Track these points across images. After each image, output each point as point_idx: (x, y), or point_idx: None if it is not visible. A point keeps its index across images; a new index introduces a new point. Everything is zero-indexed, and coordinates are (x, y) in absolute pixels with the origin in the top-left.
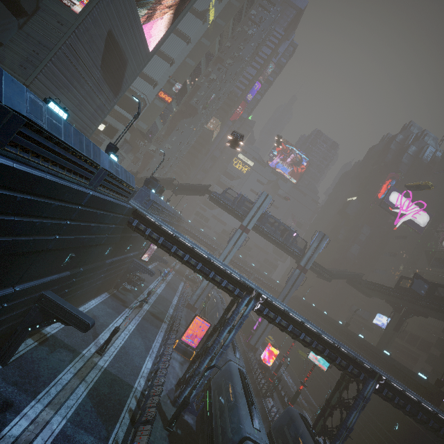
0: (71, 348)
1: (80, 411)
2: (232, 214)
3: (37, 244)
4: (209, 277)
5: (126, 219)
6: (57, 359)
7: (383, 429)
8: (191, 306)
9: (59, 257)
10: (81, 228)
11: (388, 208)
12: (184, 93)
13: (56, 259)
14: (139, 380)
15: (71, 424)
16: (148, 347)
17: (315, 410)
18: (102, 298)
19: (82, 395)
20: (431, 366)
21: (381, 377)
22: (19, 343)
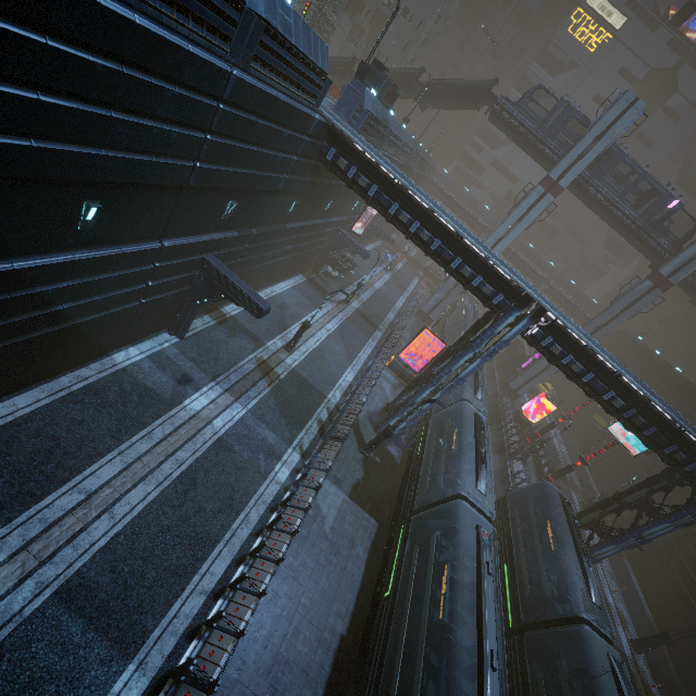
0: (253, 336)
1: (262, 405)
2: (532, 153)
3: (168, 173)
4: (450, 268)
5: (316, 147)
6: (238, 345)
7: None
8: (424, 316)
9: (213, 204)
10: (235, 153)
11: None
12: None
13: (210, 207)
14: (335, 392)
15: (252, 415)
16: (351, 357)
17: (592, 495)
18: (295, 282)
19: (265, 390)
20: None
21: None
22: (191, 317)
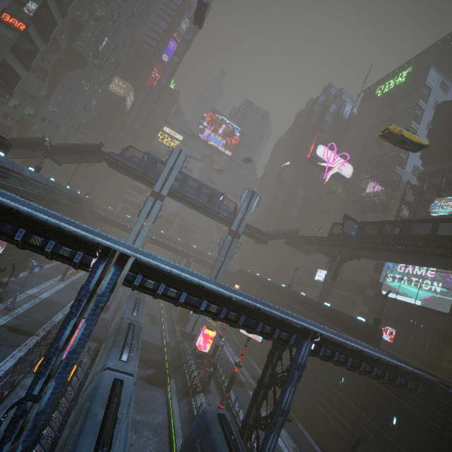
0: None
1: None
2: (142, 181)
3: None
4: (16, 241)
5: None
6: None
7: (330, 386)
8: None
9: None
10: None
11: (316, 163)
12: (52, 24)
13: None
14: None
15: None
16: None
17: None
18: None
19: None
20: (368, 307)
21: (316, 334)
22: None
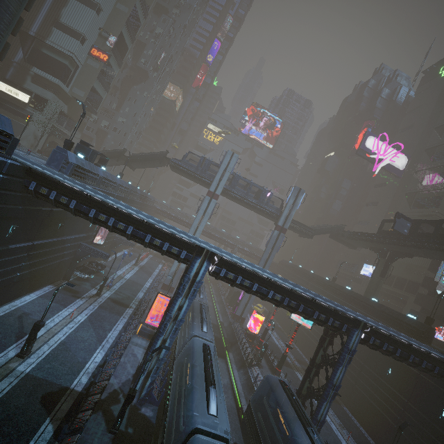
0: None
1: None
2: (199, 182)
3: None
4: (145, 242)
5: (18, 182)
6: None
7: (376, 376)
8: (167, 287)
9: None
10: None
11: (365, 155)
12: (125, 50)
13: None
14: (80, 378)
15: None
16: (102, 338)
17: None
18: (42, 292)
19: None
20: (420, 306)
21: (366, 325)
22: None
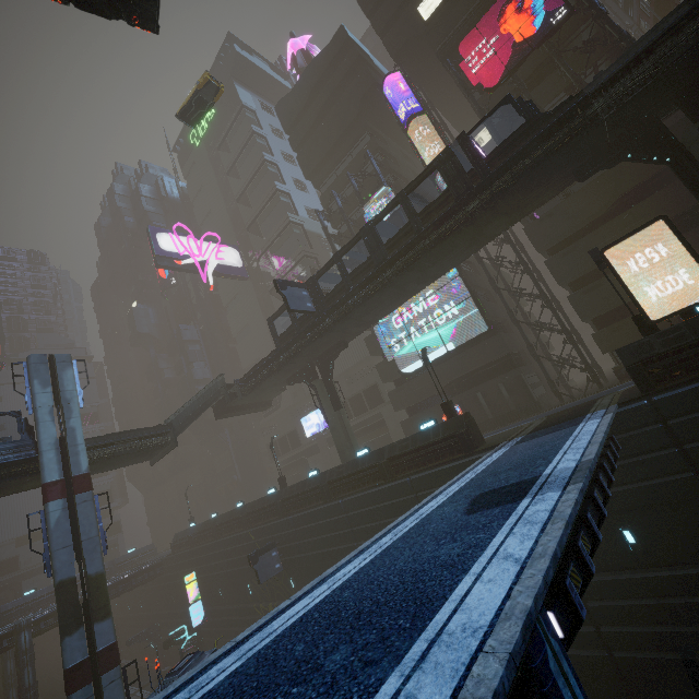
0: None
1: None
2: None
3: None
4: None
5: None
6: None
7: None
8: None
9: None
10: None
11: (174, 264)
12: None
13: None
14: None
15: None
16: None
17: None
18: None
19: None
20: (404, 408)
21: None
22: None
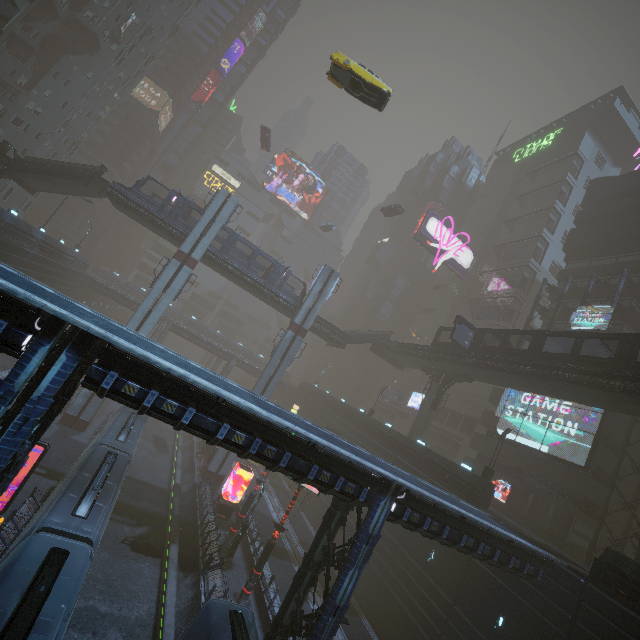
0: None
1: None
2: (164, 234)
3: None
4: None
5: None
6: None
7: (414, 563)
8: (73, 420)
9: None
10: None
11: (425, 242)
12: None
13: None
14: None
15: None
16: None
17: None
18: None
19: None
20: (477, 450)
21: (400, 488)
22: None
